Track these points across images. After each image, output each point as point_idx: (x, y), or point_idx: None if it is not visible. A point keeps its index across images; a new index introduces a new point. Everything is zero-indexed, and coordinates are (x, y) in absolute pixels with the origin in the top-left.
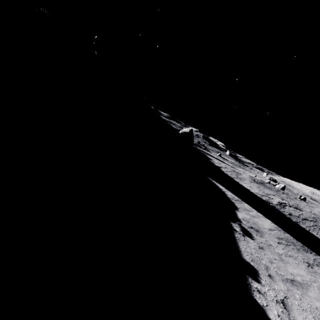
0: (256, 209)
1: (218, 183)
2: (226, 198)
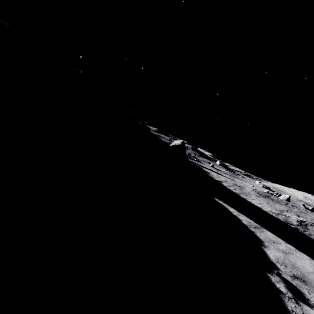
0: (282, 238)
1: (226, 204)
2: (243, 226)
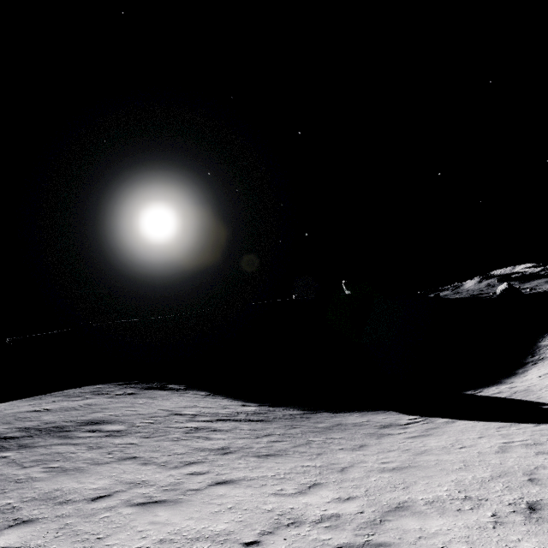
0: None
1: None
2: None
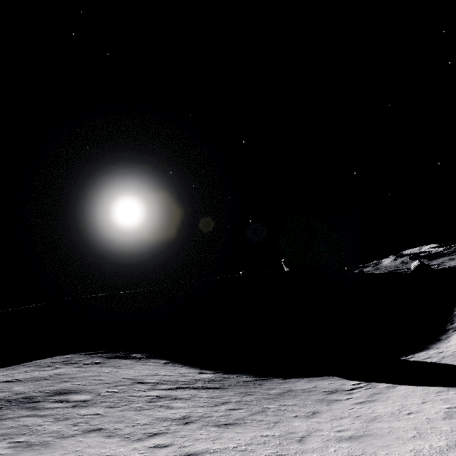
0: None
1: None
2: None
